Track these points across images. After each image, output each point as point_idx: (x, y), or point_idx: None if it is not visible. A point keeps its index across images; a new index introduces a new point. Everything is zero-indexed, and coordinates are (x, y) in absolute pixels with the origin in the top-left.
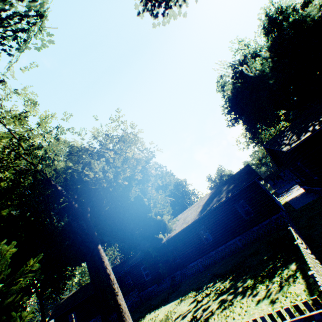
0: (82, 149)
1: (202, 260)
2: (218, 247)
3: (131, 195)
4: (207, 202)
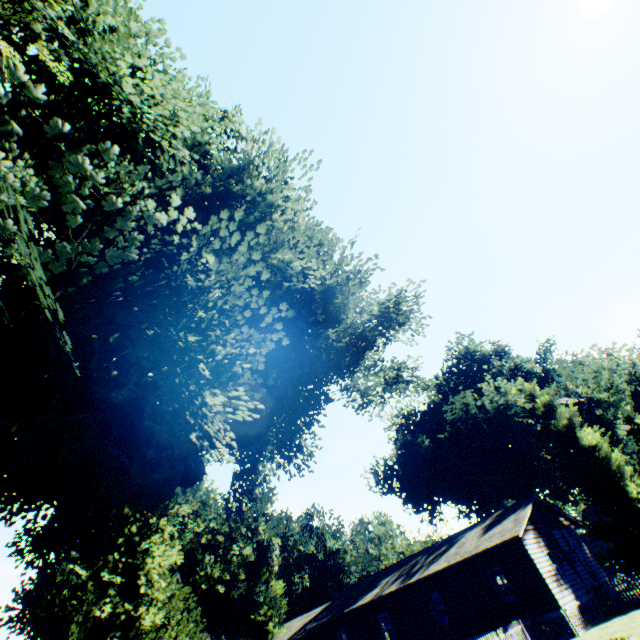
0: (203, 534)
1: None
2: None
3: (231, 595)
4: (307, 622)
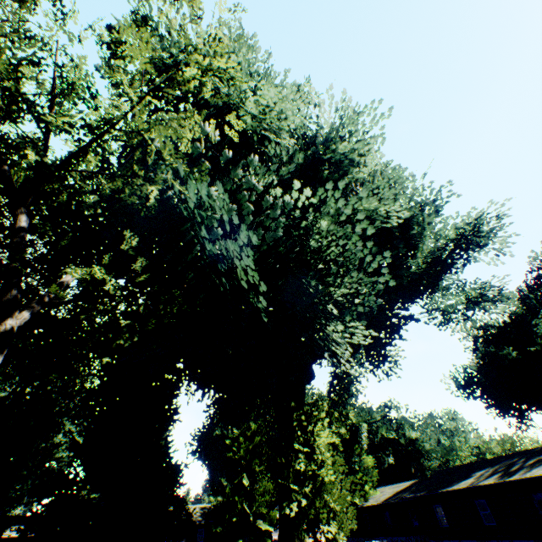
0: None
1: (384, 539)
2: (395, 536)
3: None
4: (398, 491)
